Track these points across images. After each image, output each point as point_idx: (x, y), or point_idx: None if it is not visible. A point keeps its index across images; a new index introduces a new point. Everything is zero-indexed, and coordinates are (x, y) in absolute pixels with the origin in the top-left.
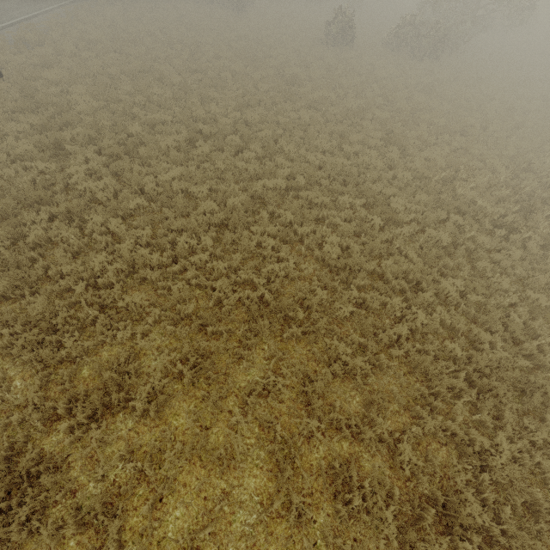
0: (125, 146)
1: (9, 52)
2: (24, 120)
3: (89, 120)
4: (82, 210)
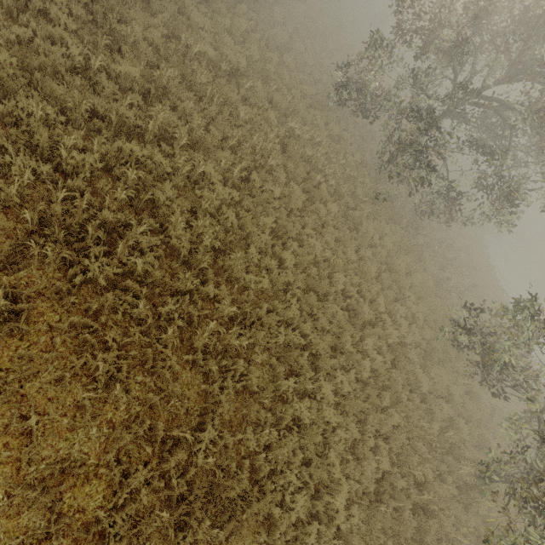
0: None
1: None
2: None
3: None
4: None
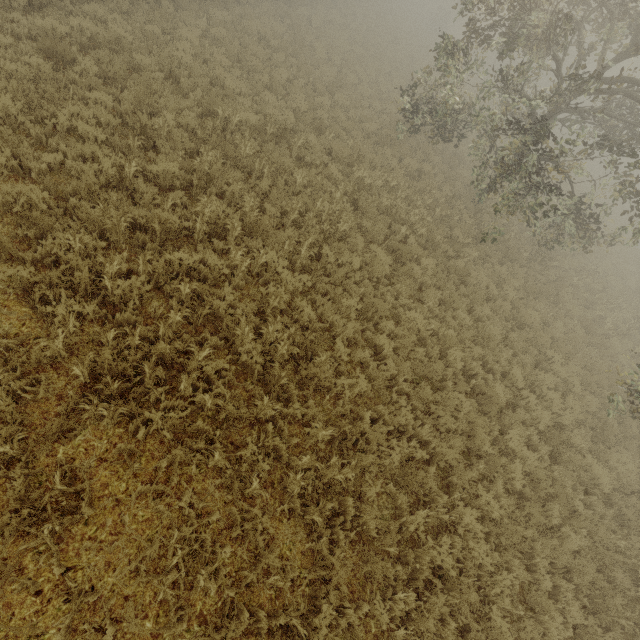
0: None
1: None
2: None
3: None
4: None
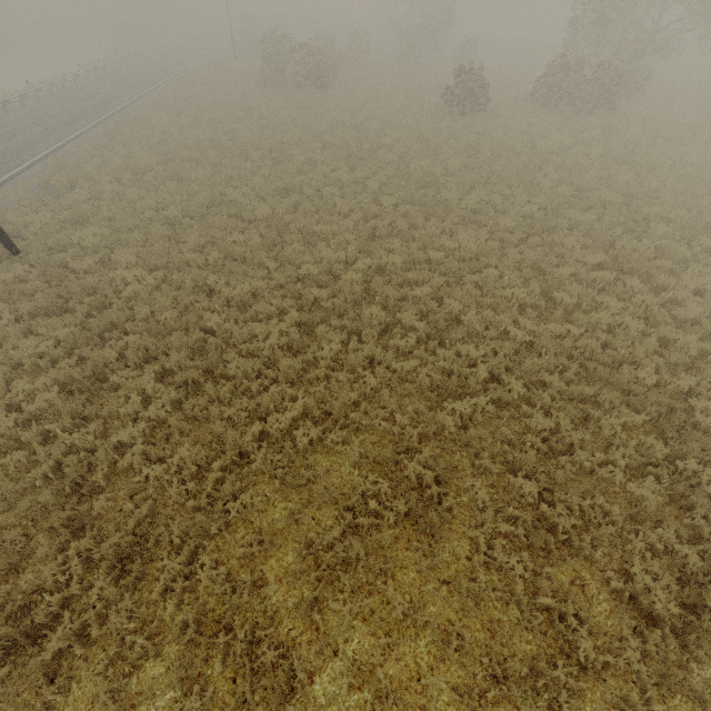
0: (203, 360)
1: (30, 209)
2: (46, 332)
3: (144, 311)
4: (143, 537)
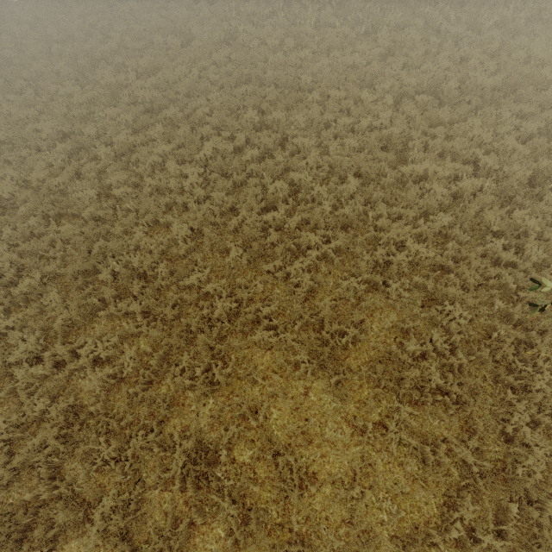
0: (3, 64)
1: None
2: None
3: None
4: None
